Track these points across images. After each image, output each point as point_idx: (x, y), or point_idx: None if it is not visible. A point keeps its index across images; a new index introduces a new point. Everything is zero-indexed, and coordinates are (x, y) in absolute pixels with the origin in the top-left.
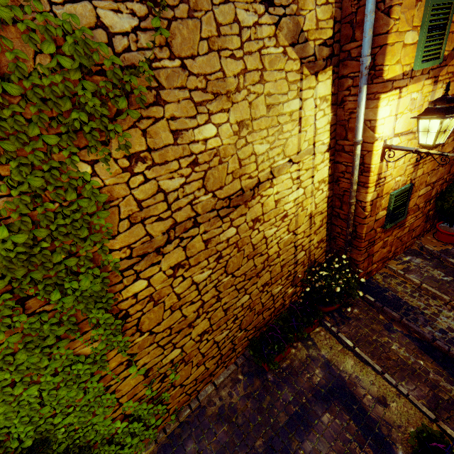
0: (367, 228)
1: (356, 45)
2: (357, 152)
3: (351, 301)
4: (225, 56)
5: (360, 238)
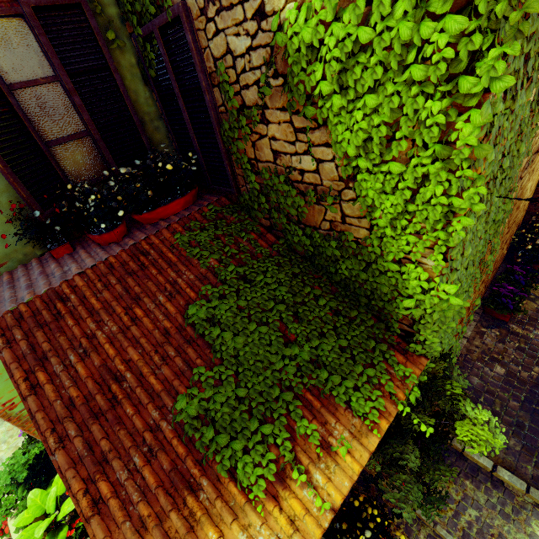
0: None
1: None
2: None
3: None
4: None
5: None
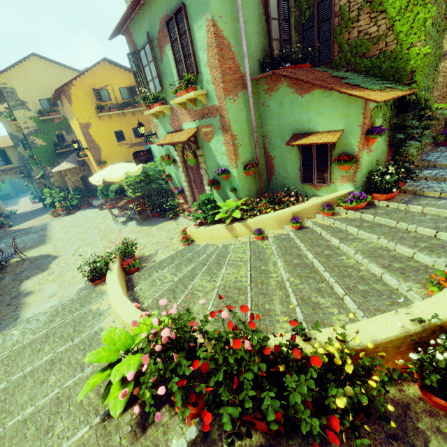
0: None
1: None
2: None
3: None
4: None
5: None
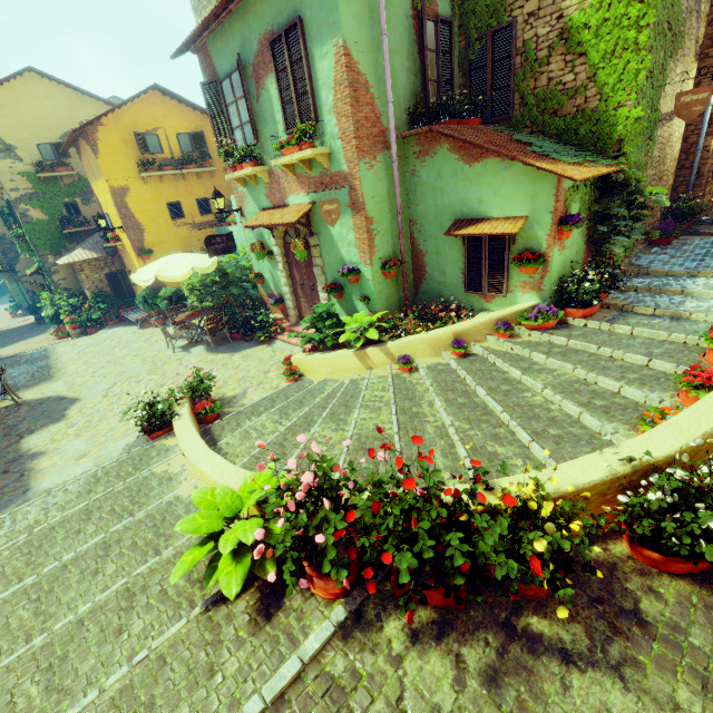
0: (707, 168)
1: (712, 50)
2: (709, 112)
3: (694, 226)
4: (687, 38)
5: (702, 176)
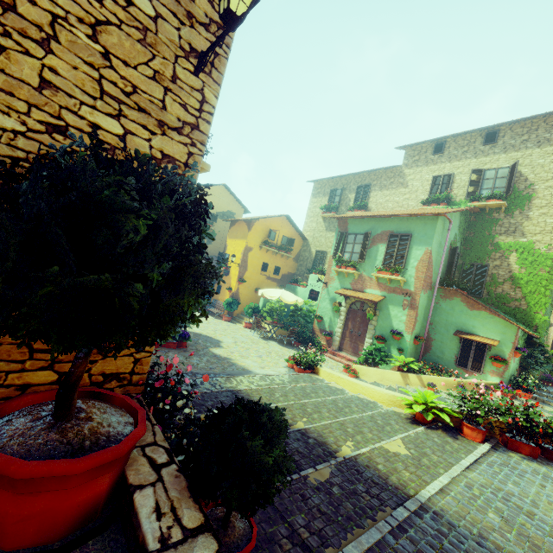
0: None
1: None
2: None
3: None
4: None
5: None
